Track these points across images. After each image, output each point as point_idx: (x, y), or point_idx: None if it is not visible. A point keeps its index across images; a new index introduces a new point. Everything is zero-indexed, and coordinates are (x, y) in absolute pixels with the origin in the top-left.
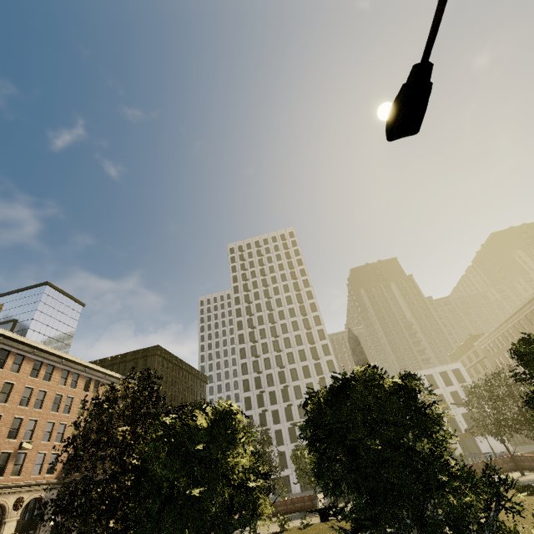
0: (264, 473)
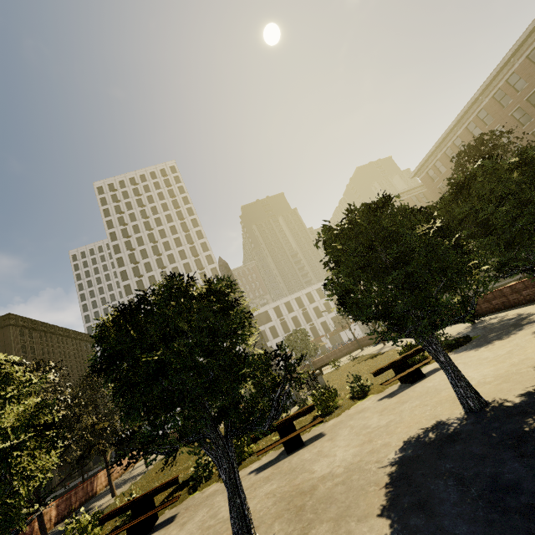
0: (38, 425)
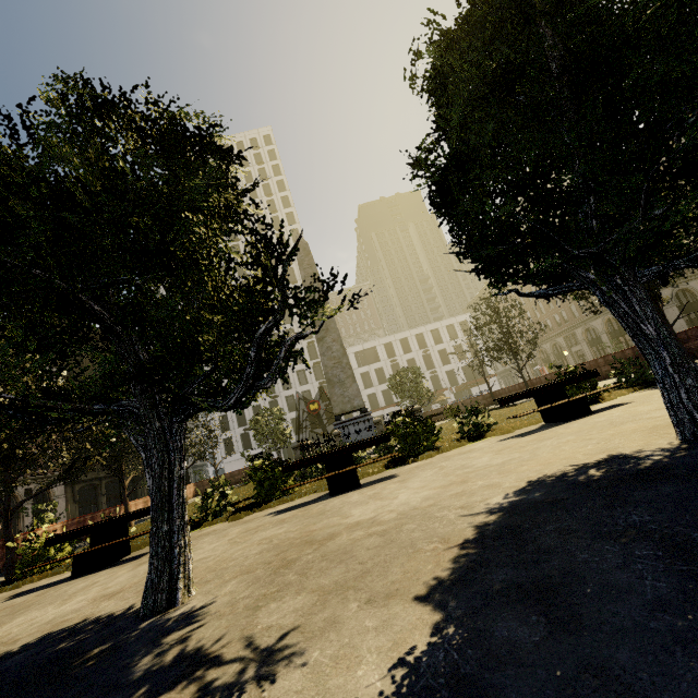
0: None
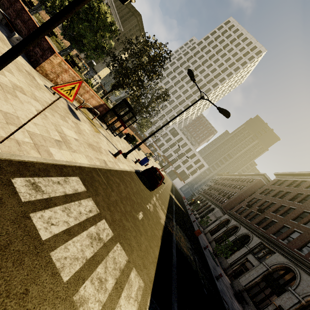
0: None
